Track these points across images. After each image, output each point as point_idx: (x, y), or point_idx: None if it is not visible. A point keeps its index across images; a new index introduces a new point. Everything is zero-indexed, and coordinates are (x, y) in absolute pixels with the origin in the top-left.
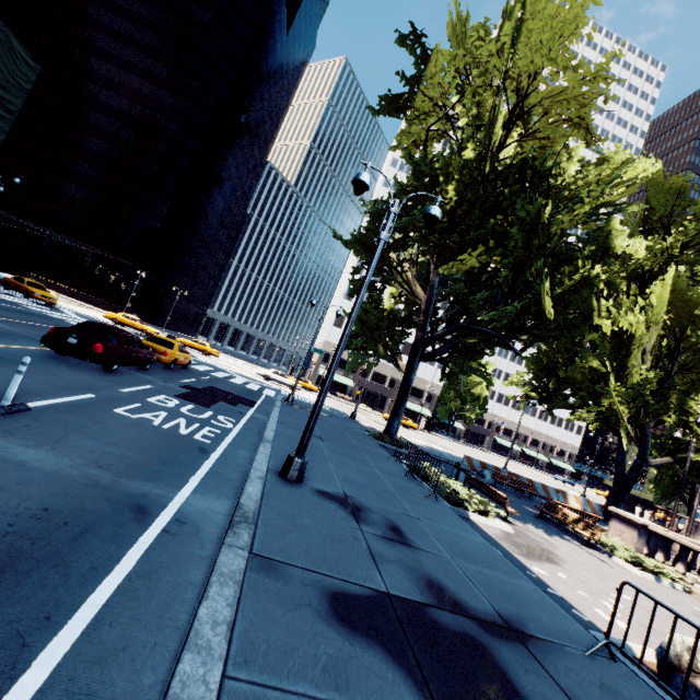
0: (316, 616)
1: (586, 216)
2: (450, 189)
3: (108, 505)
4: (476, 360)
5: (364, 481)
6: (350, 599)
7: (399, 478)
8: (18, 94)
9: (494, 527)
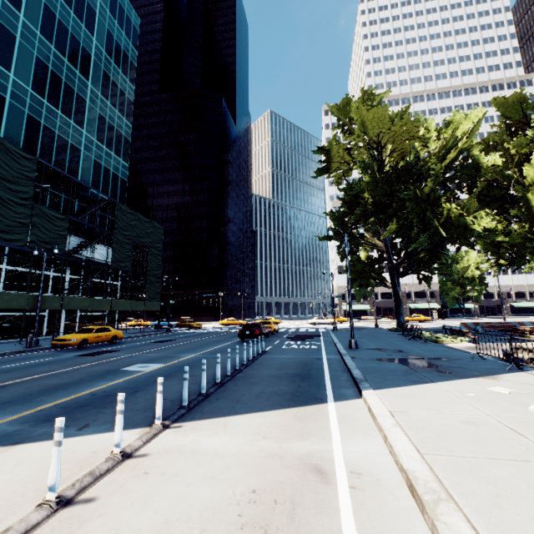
0: (372, 361)
1: (452, 162)
2: (367, 195)
3: (310, 359)
4: (435, 262)
5: (385, 344)
6: (381, 359)
7: (406, 341)
8: (160, 242)
9: (463, 346)
